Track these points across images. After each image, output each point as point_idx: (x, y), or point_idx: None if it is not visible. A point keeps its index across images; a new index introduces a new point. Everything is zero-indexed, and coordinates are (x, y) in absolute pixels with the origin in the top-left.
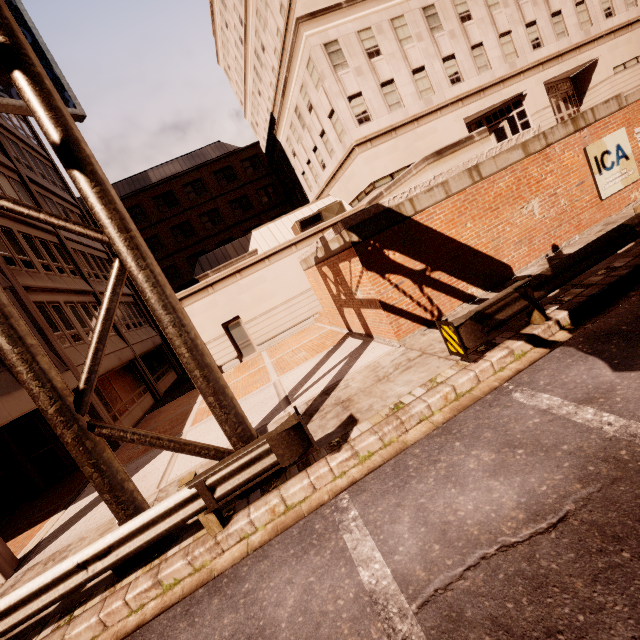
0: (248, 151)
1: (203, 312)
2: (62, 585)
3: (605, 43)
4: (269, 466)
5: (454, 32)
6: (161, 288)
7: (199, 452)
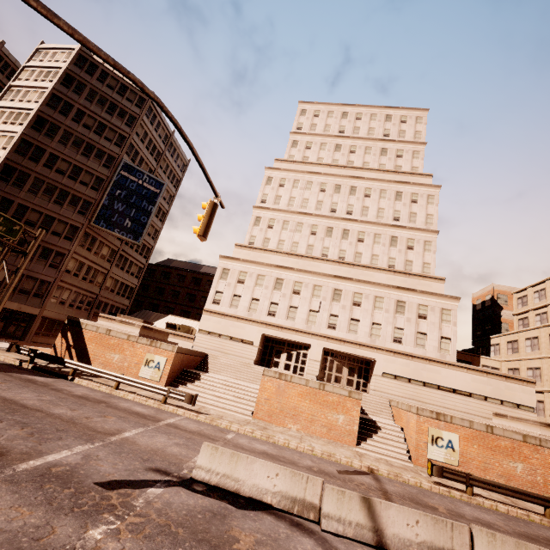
0: None
1: None
2: None
3: (384, 354)
4: None
5: (286, 295)
6: (3, 297)
7: None
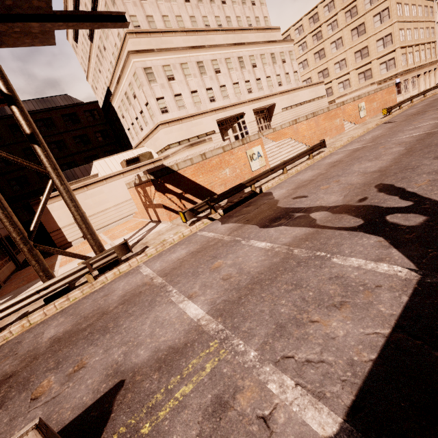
0: (89, 105)
1: (60, 209)
2: (29, 299)
3: (278, 97)
4: (114, 257)
5: (212, 77)
6: (70, 192)
7: (82, 257)
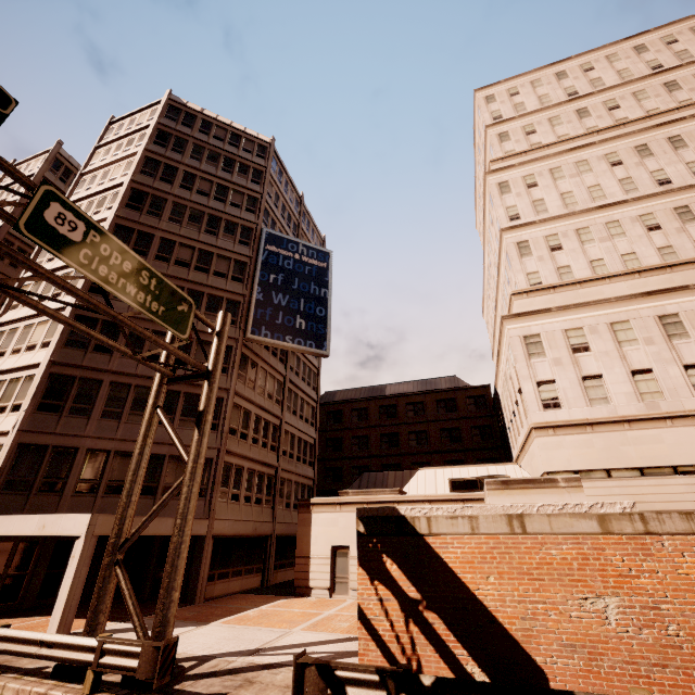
0: (476, 390)
1: (323, 525)
2: (31, 647)
3: None
4: (131, 667)
5: None
6: (187, 501)
7: (136, 626)
